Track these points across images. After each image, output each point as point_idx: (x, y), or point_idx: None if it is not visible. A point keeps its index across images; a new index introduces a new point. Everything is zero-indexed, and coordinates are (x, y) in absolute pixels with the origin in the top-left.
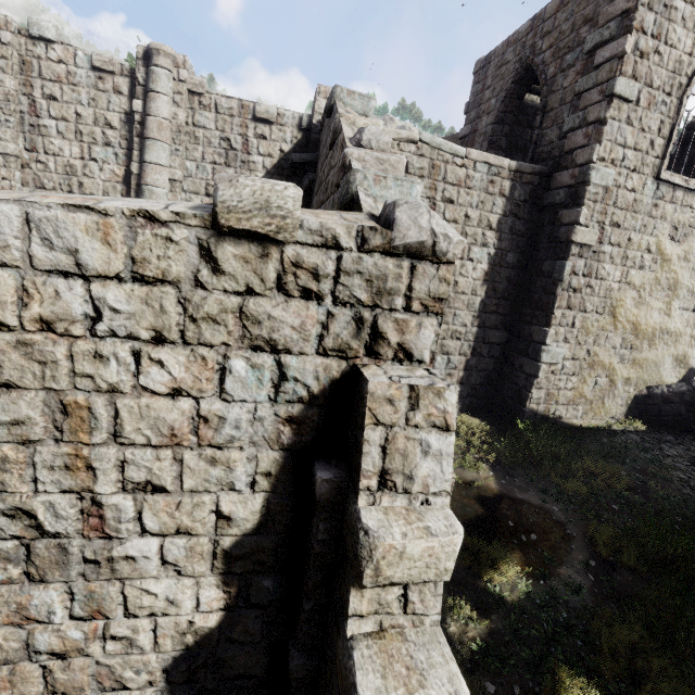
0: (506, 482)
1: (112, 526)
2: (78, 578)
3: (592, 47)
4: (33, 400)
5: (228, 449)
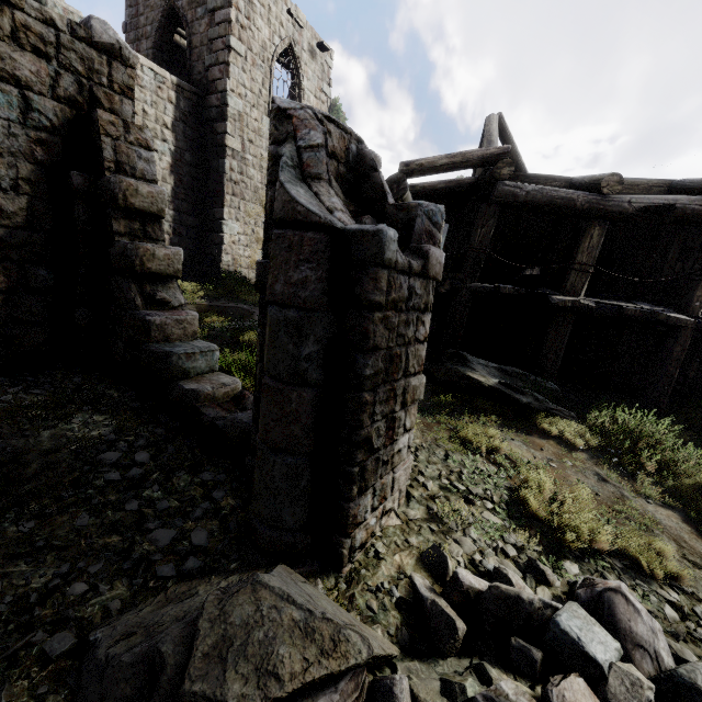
0: (214, 302)
1: None
2: None
3: (212, 8)
4: None
5: None
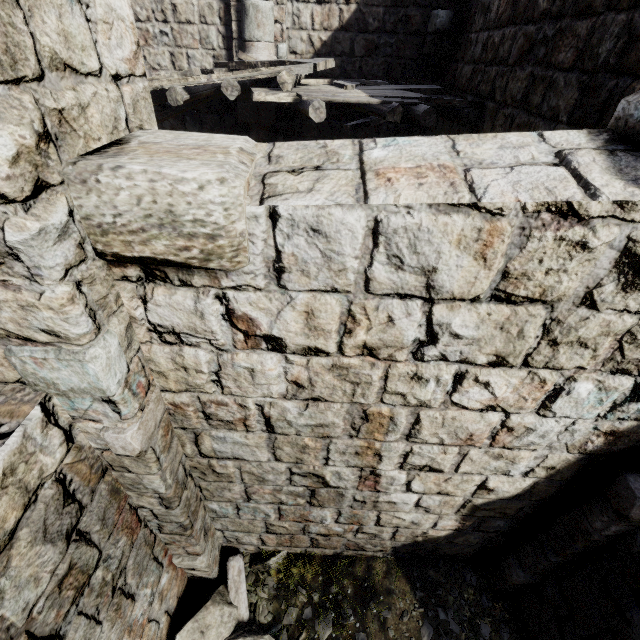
0: None
1: (383, 486)
2: (347, 507)
3: None
4: (338, 410)
5: (521, 450)
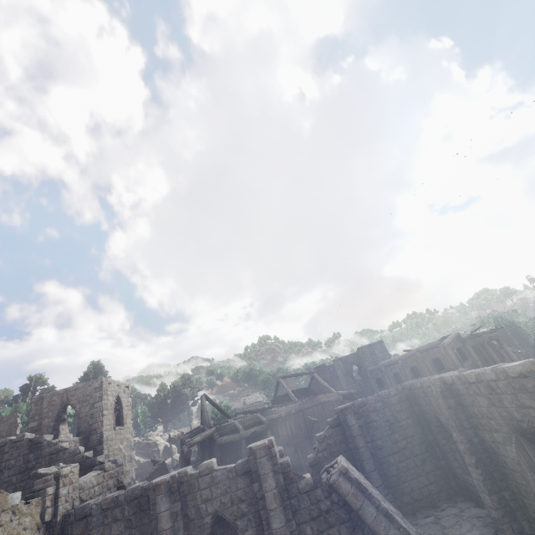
0: None
1: None
2: None
3: (93, 402)
4: None
5: None
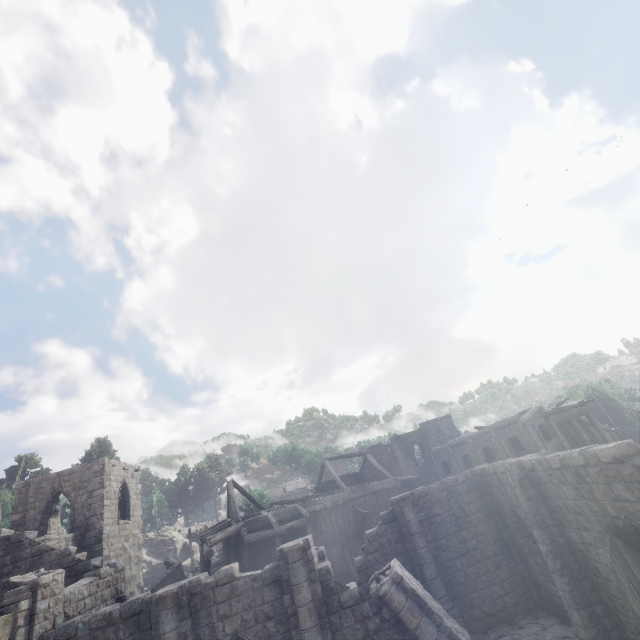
0: None
1: None
2: None
3: (92, 490)
4: None
5: None
